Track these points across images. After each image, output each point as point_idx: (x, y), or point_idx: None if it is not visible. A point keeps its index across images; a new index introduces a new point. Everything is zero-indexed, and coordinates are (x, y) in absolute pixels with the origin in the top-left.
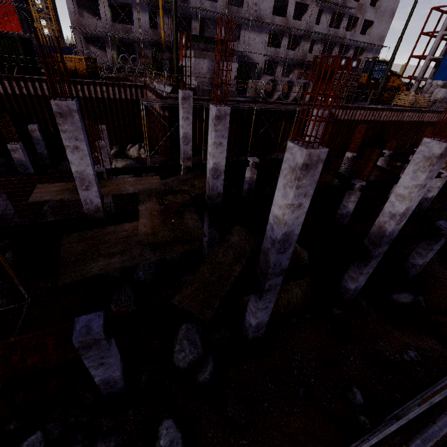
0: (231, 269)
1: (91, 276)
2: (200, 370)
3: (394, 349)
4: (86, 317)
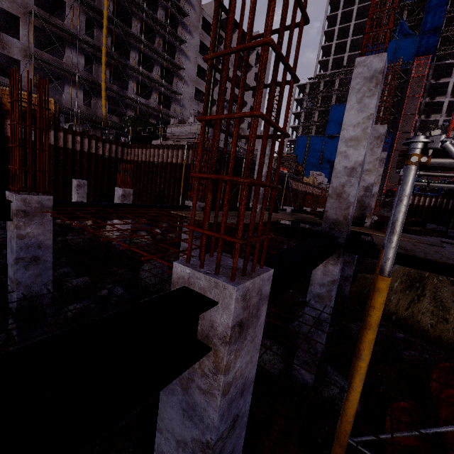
0: None
1: None
2: None
3: None
4: None
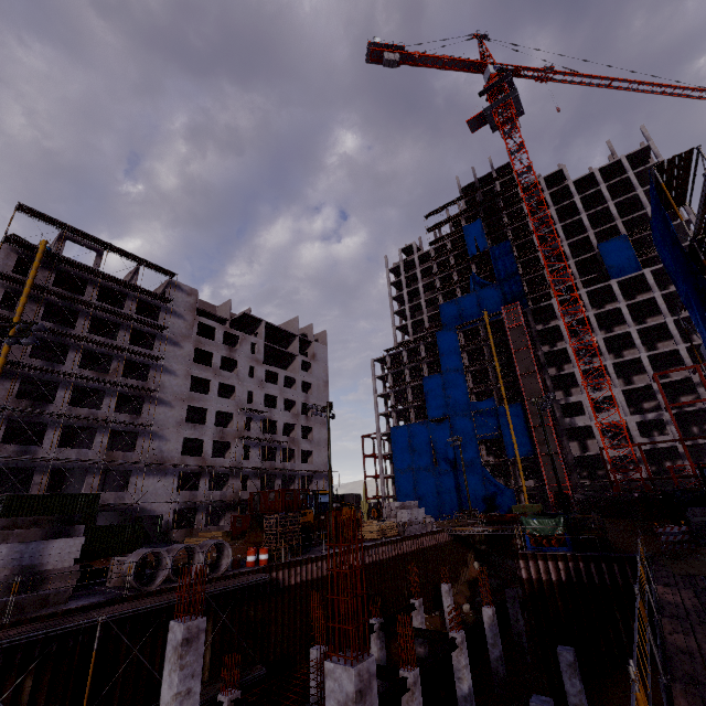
0: None
1: None
2: None
3: None
4: None
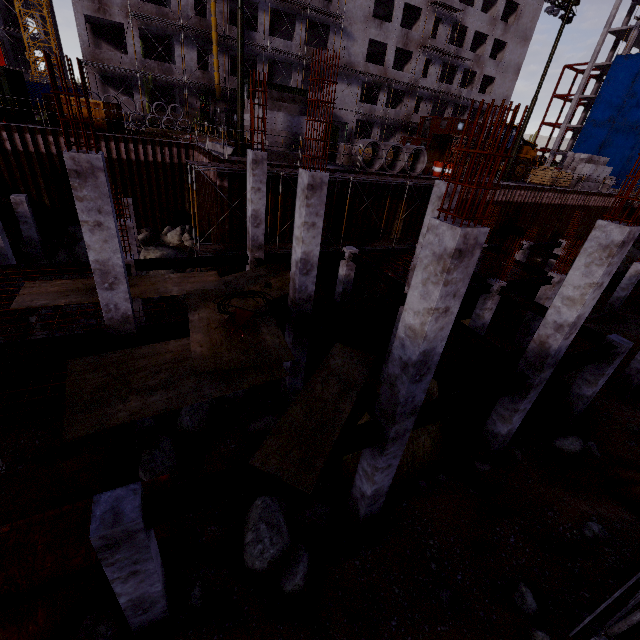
0: (337, 408)
1: (117, 425)
2: (287, 572)
3: (569, 522)
4: (112, 494)
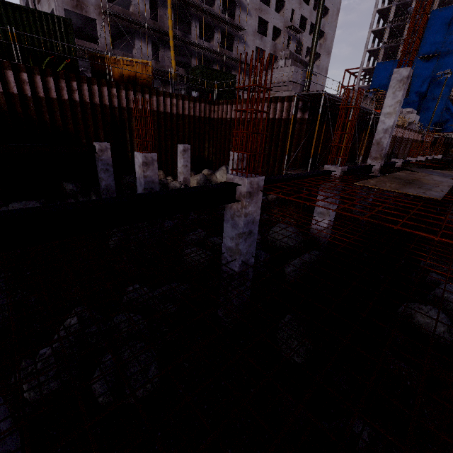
0: None
1: None
2: None
3: None
4: None
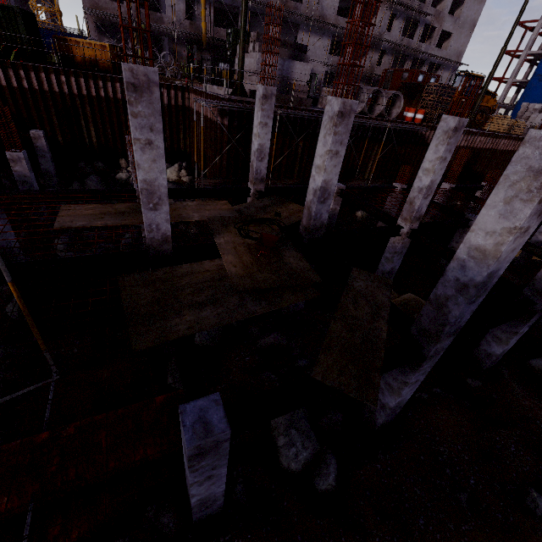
0: (374, 327)
1: (178, 337)
2: (319, 473)
3: None
4: (195, 404)
